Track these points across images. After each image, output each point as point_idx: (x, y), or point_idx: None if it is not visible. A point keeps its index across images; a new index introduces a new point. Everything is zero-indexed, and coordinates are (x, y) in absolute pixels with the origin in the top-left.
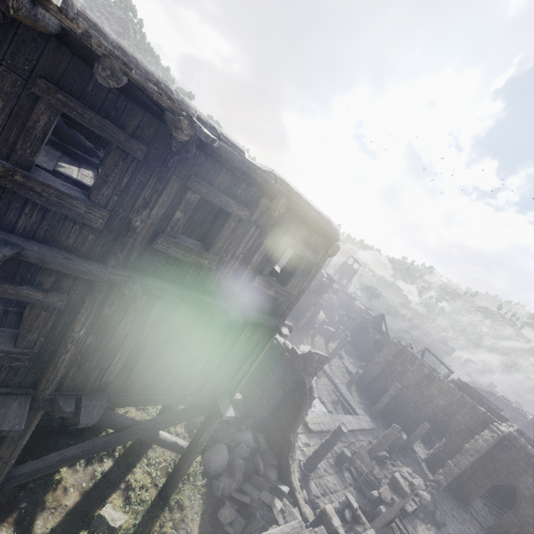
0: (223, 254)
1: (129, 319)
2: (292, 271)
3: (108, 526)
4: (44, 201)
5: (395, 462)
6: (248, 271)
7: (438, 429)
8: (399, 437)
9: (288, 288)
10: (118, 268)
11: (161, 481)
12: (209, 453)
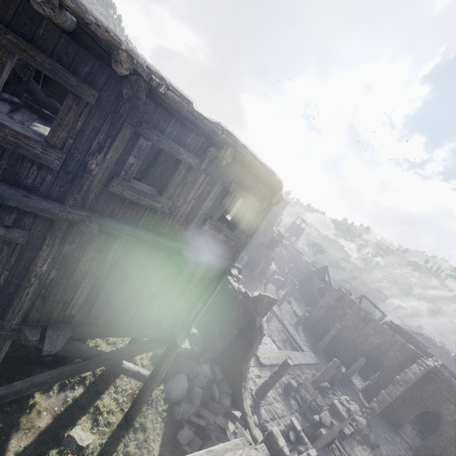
0: (175, 199)
1: (89, 257)
2: (240, 218)
3: (77, 445)
4: (0, 140)
5: (335, 392)
6: (199, 216)
7: (373, 364)
8: (339, 370)
9: (236, 233)
10: (77, 208)
11: (127, 406)
12: (170, 382)
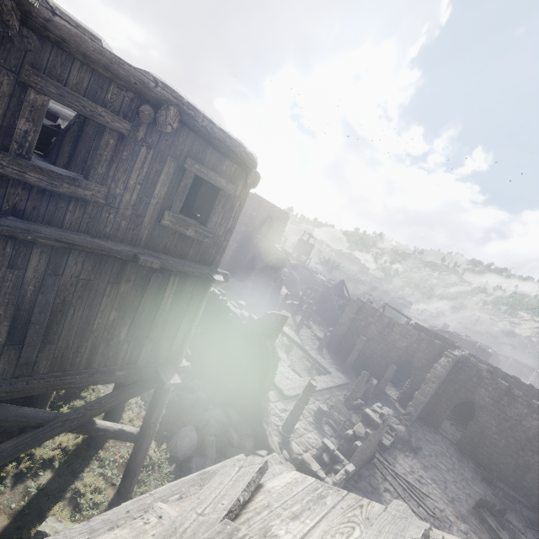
0: (111, 184)
1: None
2: (211, 207)
3: None
4: None
5: (370, 407)
6: (153, 207)
7: (405, 371)
8: (370, 384)
9: (210, 227)
10: None
11: (119, 479)
12: (174, 439)
